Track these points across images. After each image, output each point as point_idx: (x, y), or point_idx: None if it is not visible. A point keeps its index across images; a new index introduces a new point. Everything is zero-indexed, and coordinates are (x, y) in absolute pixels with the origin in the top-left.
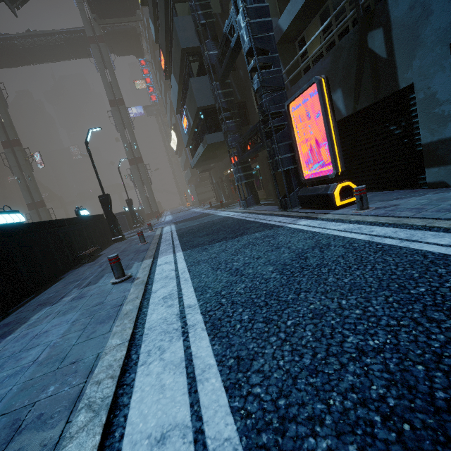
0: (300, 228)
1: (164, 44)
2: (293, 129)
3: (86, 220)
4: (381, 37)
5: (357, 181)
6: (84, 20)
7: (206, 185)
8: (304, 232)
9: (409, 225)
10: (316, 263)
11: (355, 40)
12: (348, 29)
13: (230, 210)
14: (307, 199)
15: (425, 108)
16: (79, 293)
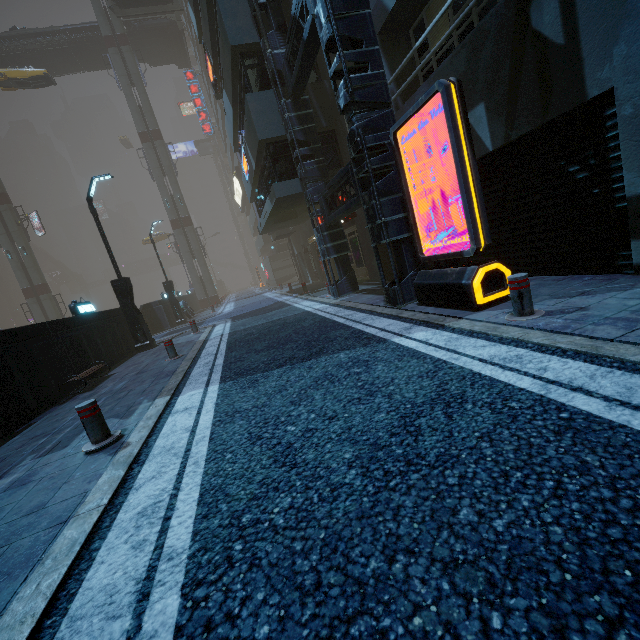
0: (414, 348)
1: (209, 41)
2: (404, 173)
3: (89, 321)
4: (555, 7)
5: (511, 258)
6: (97, 11)
7: (286, 257)
8: (419, 359)
9: (618, 360)
10: (437, 450)
11: (508, 16)
12: (495, 1)
13: (315, 299)
14: (428, 289)
15: (634, 133)
16: (28, 470)
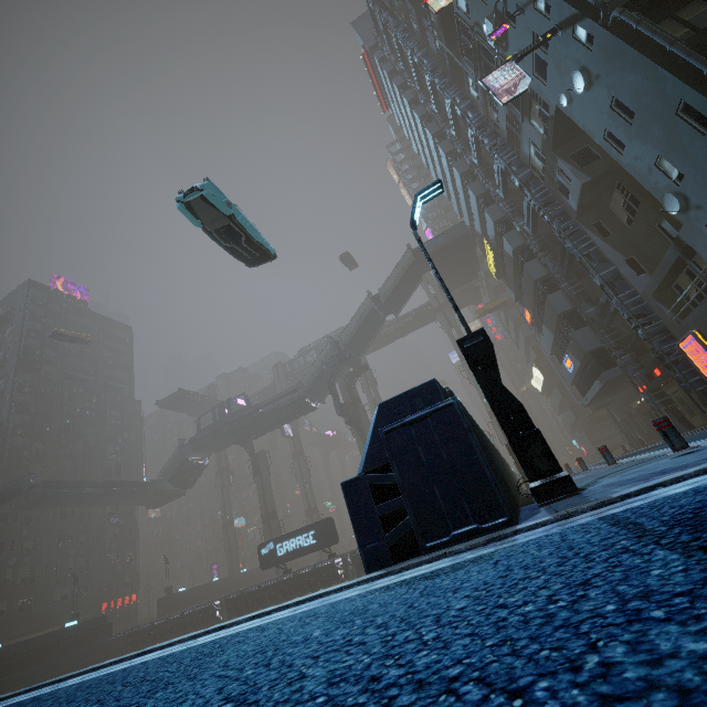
0: None
1: (531, 306)
2: (690, 360)
3: None
4: None
5: None
6: (429, 297)
7: (604, 428)
8: None
9: None
10: None
11: None
12: None
13: (656, 443)
14: None
15: None
16: None
